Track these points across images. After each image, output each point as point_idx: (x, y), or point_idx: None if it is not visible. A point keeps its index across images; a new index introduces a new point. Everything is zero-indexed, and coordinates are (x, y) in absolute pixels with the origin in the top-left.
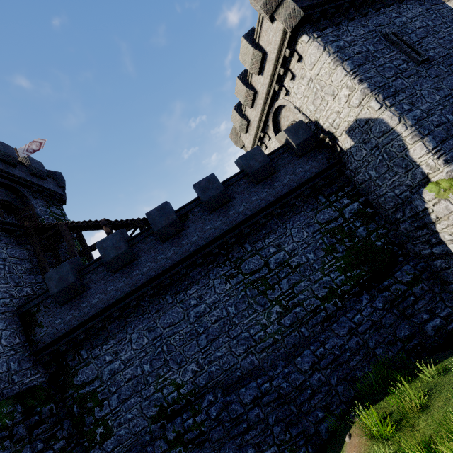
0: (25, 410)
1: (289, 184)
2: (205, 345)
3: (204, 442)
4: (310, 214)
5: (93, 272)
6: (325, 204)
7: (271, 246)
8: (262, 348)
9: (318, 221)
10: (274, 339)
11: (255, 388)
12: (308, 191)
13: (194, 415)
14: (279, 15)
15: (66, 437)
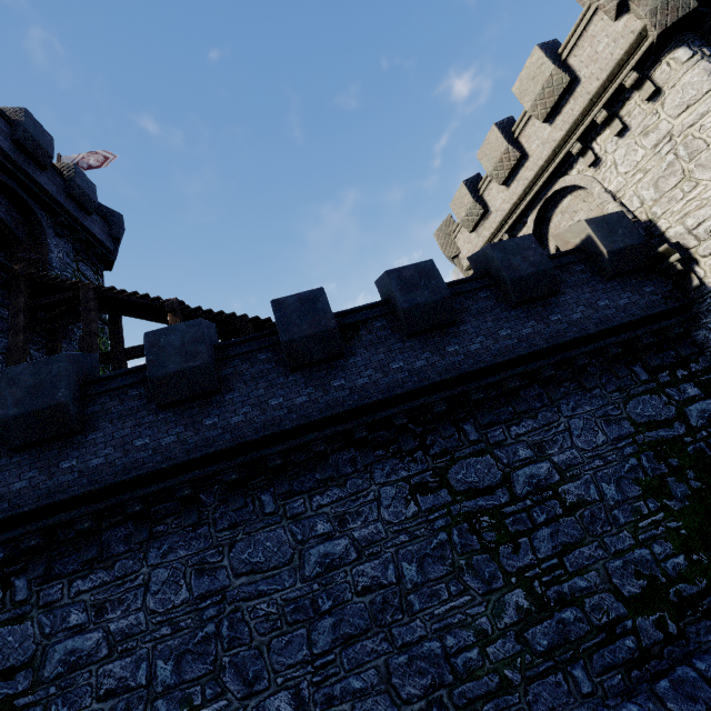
0: None
1: (581, 323)
2: (327, 647)
3: None
4: (614, 396)
5: (115, 393)
6: (648, 385)
7: (522, 444)
8: (470, 698)
9: (631, 416)
10: (504, 680)
11: None
12: (619, 349)
13: None
14: (642, 1)
15: None
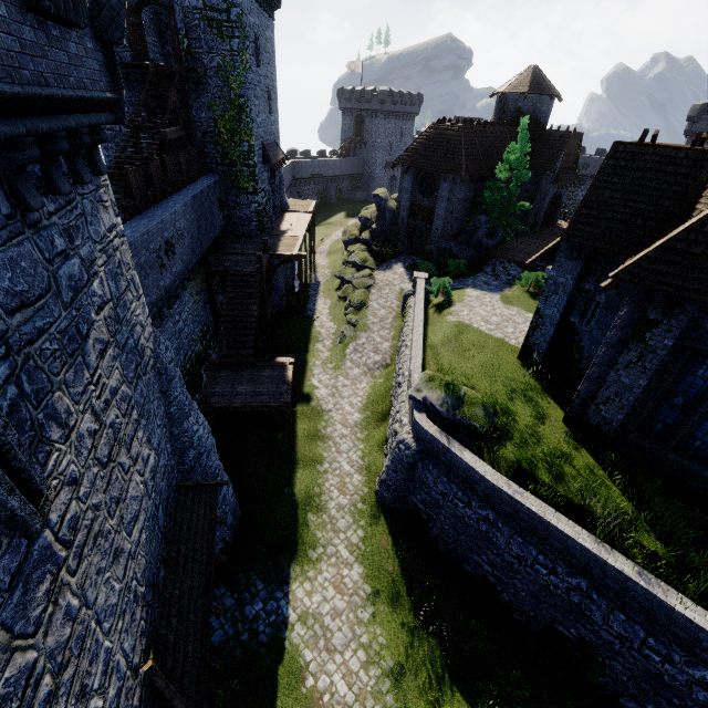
0: None
1: None
2: None
3: None
4: None
5: None
6: None
7: None
8: None
9: None
10: None
11: None
12: None
13: None
14: None
15: None
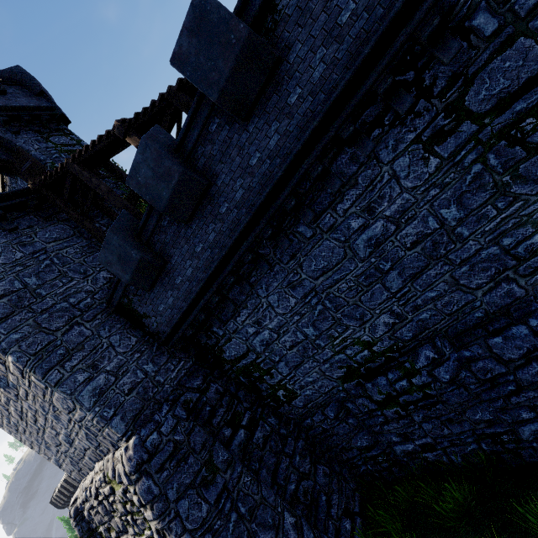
0: (191, 407)
1: None
2: (400, 286)
3: (435, 404)
4: None
5: (157, 231)
6: None
7: None
8: (536, 267)
9: None
10: None
11: (527, 338)
12: None
13: (406, 376)
14: None
15: (248, 407)
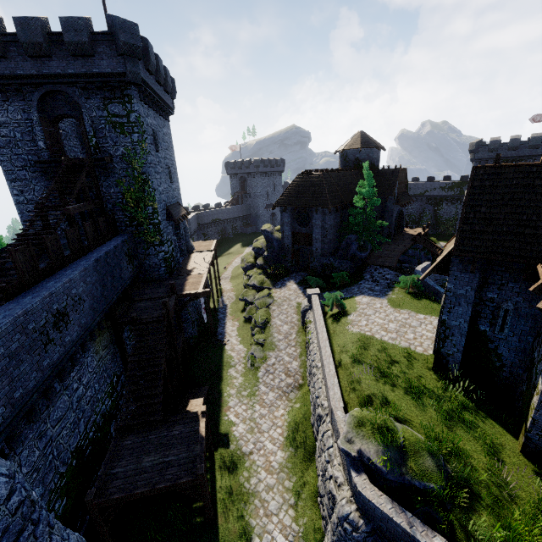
0: None
1: None
2: None
3: None
4: None
5: None
6: None
7: None
8: None
9: None
10: None
11: None
12: None
13: None
14: None
15: None
